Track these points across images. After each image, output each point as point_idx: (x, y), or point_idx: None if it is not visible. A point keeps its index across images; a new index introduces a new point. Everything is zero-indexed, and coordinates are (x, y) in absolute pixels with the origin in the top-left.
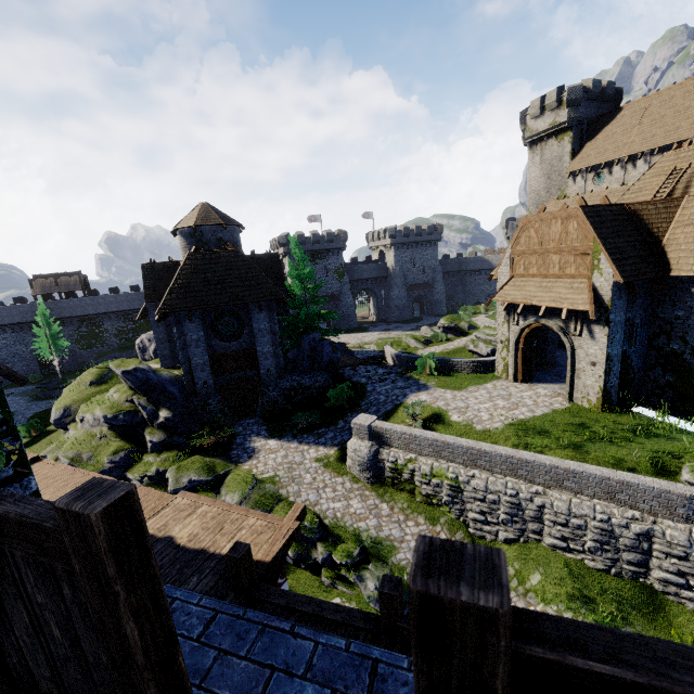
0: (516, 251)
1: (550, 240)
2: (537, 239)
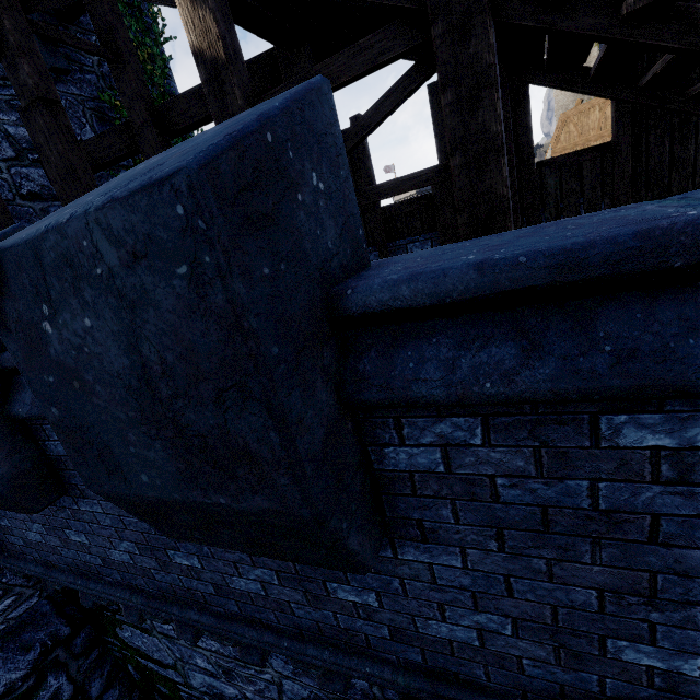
0: (557, 149)
1: (589, 129)
2: (576, 132)
